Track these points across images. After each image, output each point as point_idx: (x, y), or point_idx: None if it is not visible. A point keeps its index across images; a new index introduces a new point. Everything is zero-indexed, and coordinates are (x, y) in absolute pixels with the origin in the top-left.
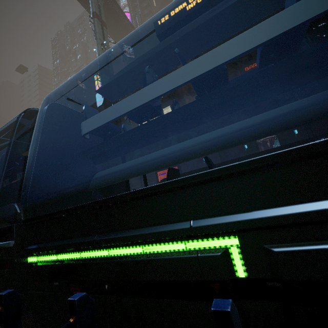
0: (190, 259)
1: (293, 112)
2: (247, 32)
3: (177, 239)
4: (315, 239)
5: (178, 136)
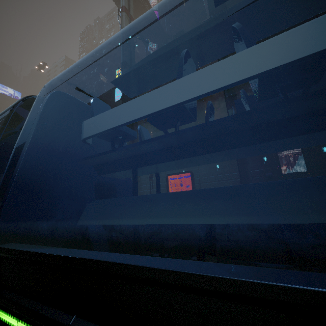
0: None
1: None
2: None
3: None
4: None
5: (215, 154)
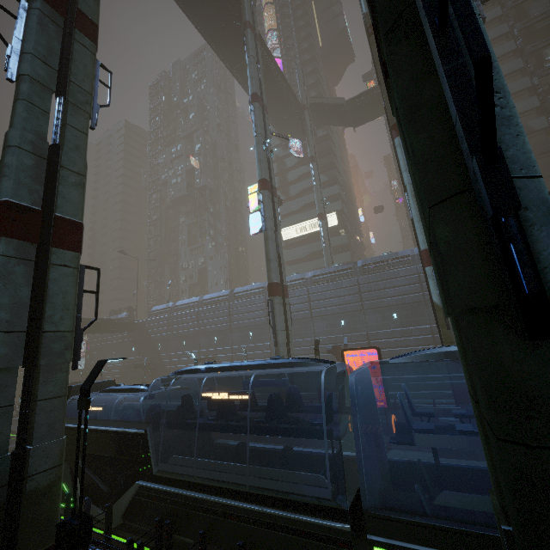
0: None
1: None
2: None
3: None
4: None
5: None
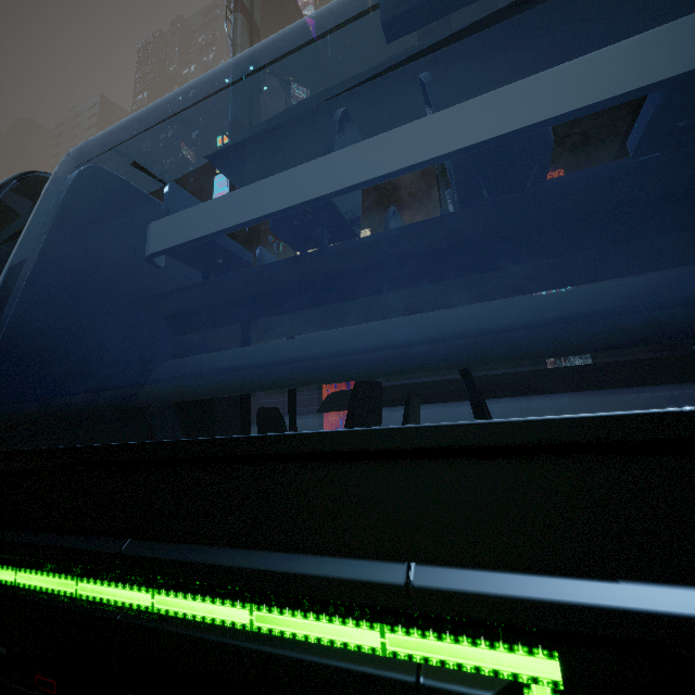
0: (393, 688)
1: None
2: (643, 38)
3: (357, 609)
4: None
5: (391, 296)
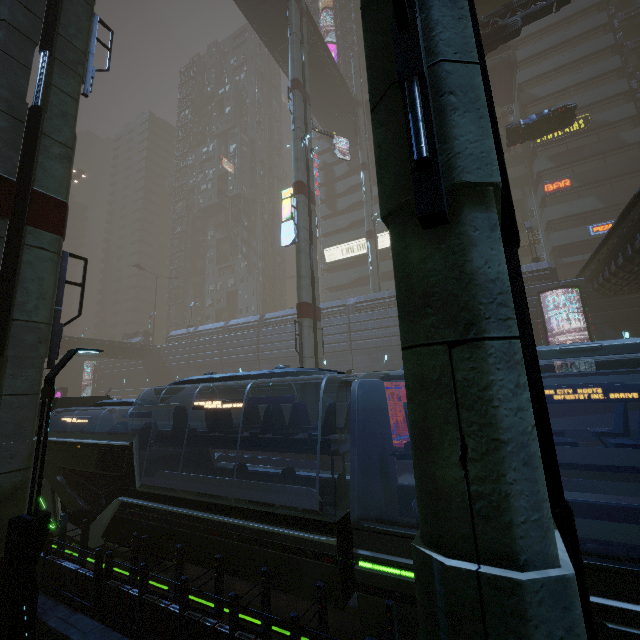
0: None
1: (634, 532)
2: (607, 449)
3: None
4: (636, 626)
5: None
